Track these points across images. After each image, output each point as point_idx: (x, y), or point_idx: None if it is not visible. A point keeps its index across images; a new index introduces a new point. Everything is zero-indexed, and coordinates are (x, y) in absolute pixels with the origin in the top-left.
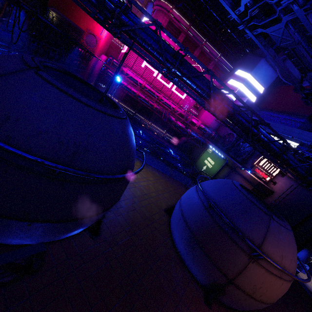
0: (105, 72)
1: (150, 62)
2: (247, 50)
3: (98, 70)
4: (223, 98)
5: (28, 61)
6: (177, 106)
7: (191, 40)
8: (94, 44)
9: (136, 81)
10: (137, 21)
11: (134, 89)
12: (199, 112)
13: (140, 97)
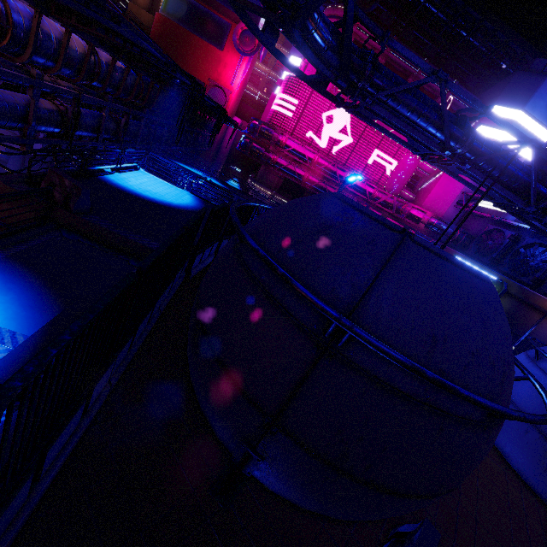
0: (248, 148)
1: (400, 138)
2: (503, 65)
3: (229, 145)
4: (546, 184)
5: (382, 220)
6: (378, 188)
7: (396, 66)
8: (222, 102)
9: (303, 156)
10: (391, 75)
11: (300, 170)
12: (417, 195)
13: (311, 182)
